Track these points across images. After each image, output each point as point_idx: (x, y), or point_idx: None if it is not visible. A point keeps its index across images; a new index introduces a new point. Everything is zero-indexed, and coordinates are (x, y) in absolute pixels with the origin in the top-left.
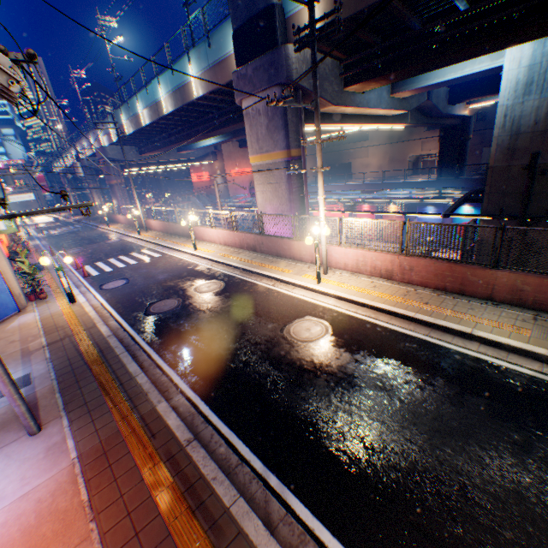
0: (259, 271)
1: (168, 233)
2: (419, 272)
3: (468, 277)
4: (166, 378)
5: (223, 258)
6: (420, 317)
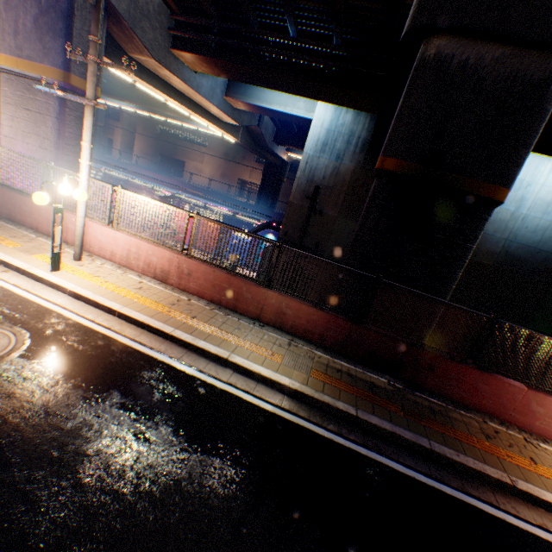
0: None
1: None
2: (199, 279)
3: (245, 293)
4: None
5: None
6: (180, 334)
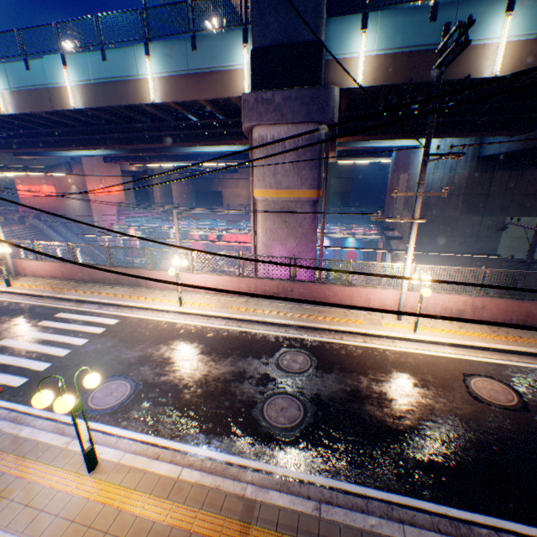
0: (330, 327)
1: (73, 279)
2: (490, 309)
3: (532, 311)
4: (510, 535)
5: (247, 313)
6: None
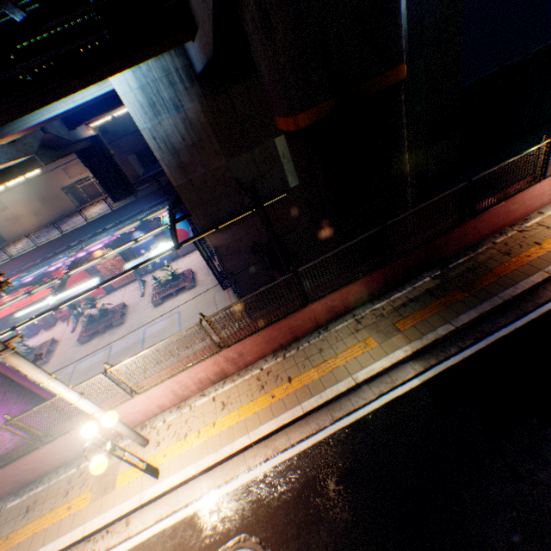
0: None
1: None
2: (252, 350)
3: (295, 324)
4: None
5: None
6: (309, 405)
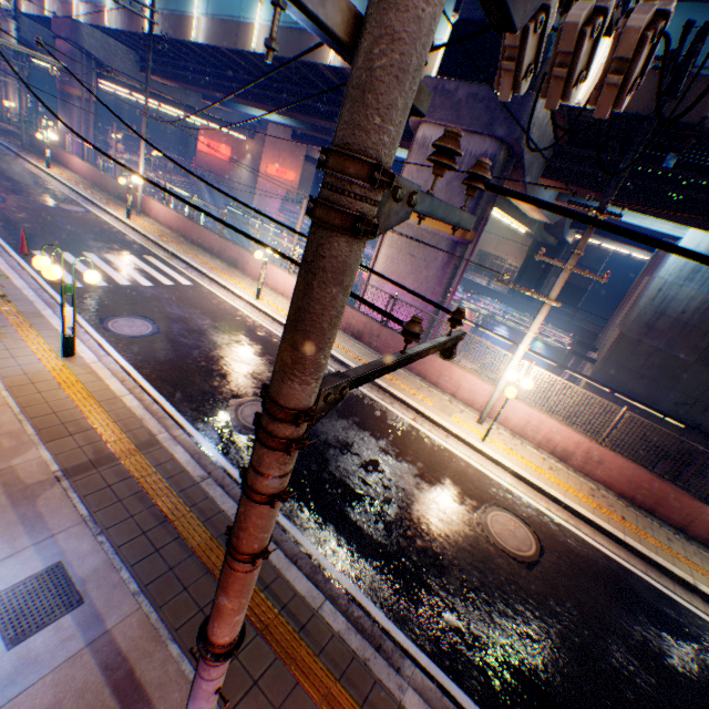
0: (387, 387)
1: (184, 236)
2: (609, 470)
3: (669, 499)
4: (360, 611)
5: None
6: (632, 543)
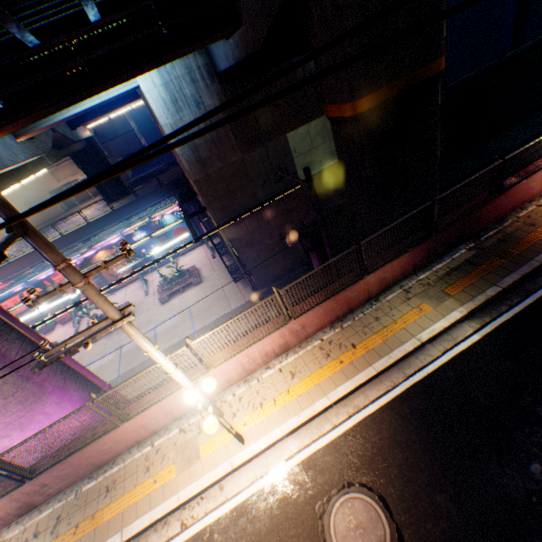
0: (123, 538)
1: None
2: (313, 322)
3: (351, 296)
4: None
5: None
6: (381, 365)
